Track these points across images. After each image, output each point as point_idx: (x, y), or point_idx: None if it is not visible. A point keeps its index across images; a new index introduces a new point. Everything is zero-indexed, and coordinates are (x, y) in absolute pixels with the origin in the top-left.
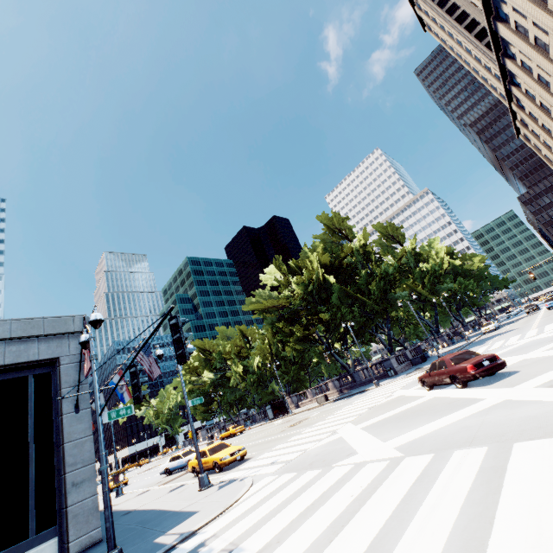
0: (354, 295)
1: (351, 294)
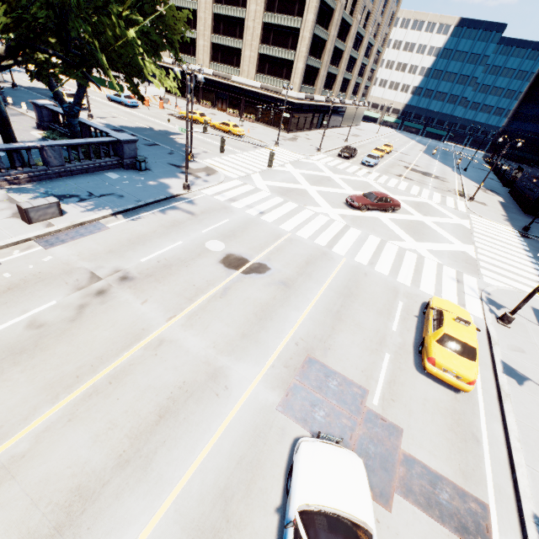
0: None
1: None
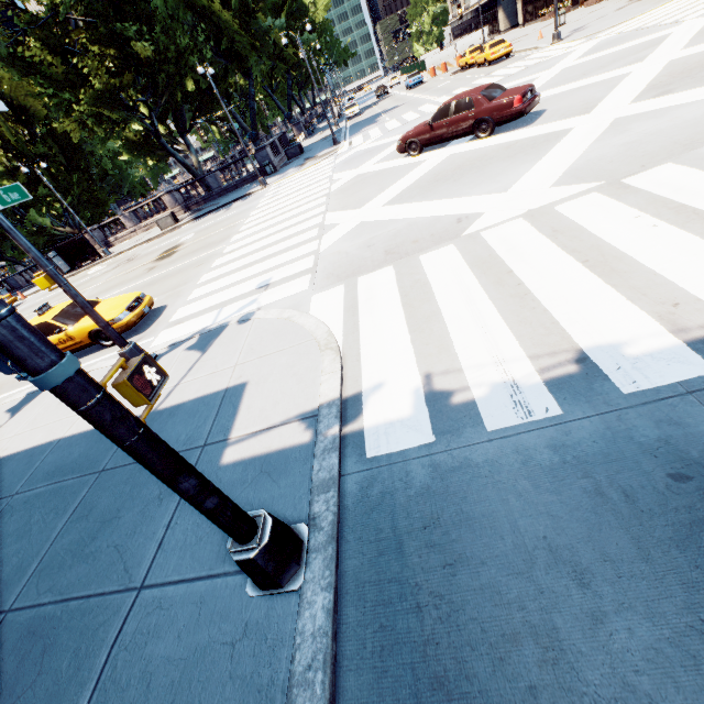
0: (198, 7)
1: (190, 1)
